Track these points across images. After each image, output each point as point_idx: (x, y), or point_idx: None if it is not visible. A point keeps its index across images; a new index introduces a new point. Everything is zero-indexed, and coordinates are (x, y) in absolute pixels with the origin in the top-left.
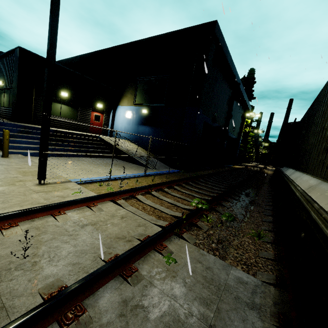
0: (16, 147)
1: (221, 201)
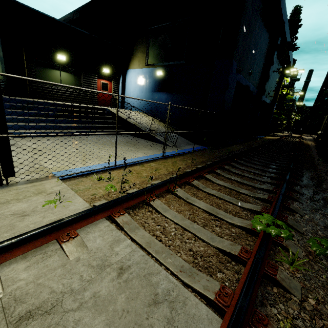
0: None
1: (287, 202)
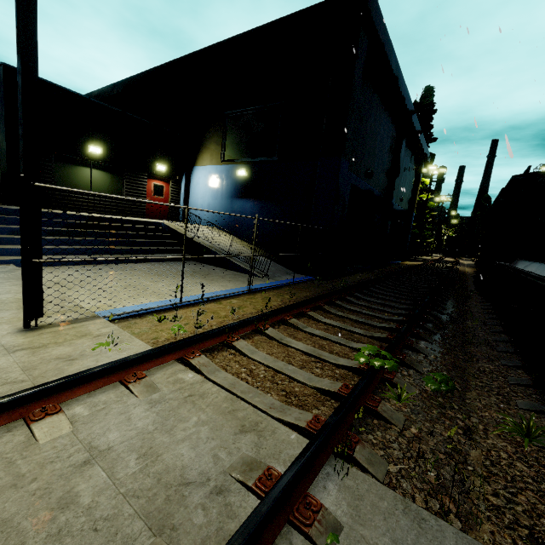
0: (3, 252)
1: (410, 340)
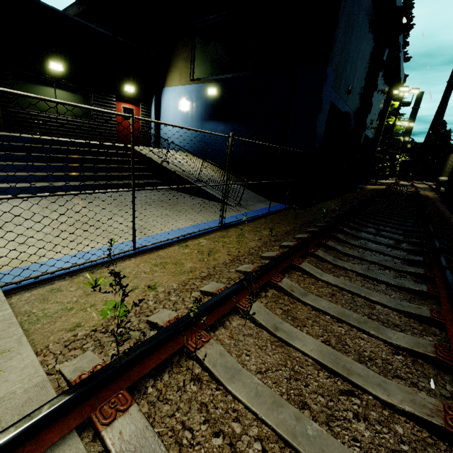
0: None
1: None
